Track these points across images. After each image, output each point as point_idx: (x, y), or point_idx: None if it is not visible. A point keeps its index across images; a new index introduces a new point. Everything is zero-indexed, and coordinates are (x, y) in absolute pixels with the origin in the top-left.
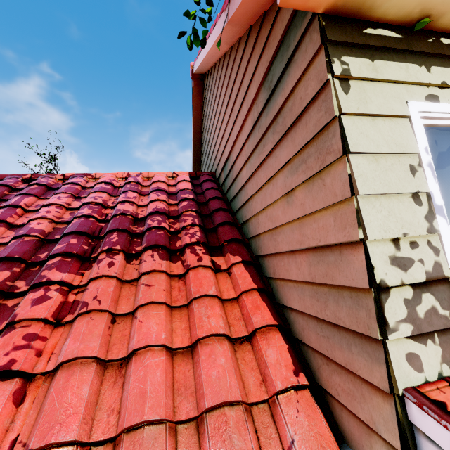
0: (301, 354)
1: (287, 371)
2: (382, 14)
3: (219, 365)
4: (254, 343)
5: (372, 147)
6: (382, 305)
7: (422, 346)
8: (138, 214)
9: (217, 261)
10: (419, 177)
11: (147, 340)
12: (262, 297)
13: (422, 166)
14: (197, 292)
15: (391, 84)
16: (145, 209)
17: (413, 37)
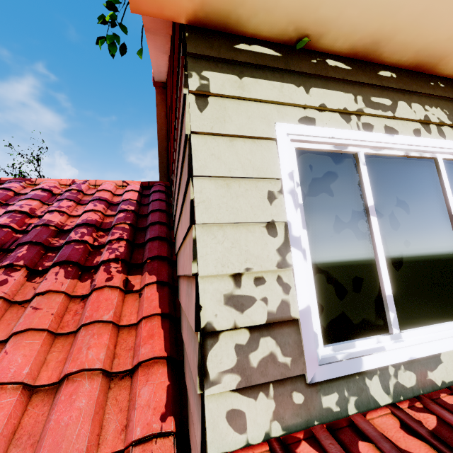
0: (185, 391)
1: (154, 415)
2: (255, 30)
3: (75, 409)
4: (134, 379)
5: (222, 170)
6: (205, 353)
7: (251, 401)
8: (66, 225)
9: (133, 280)
10: (277, 205)
11: (0, 377)
12: (163, 323)
13: (283, 193)
14: (89, 317)
15: (260, 104)
16: (76, 219)
17: (294, 56)
